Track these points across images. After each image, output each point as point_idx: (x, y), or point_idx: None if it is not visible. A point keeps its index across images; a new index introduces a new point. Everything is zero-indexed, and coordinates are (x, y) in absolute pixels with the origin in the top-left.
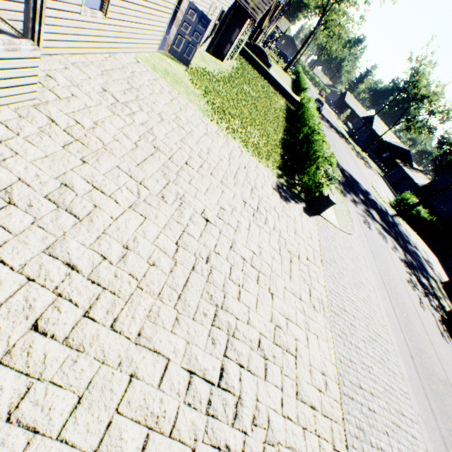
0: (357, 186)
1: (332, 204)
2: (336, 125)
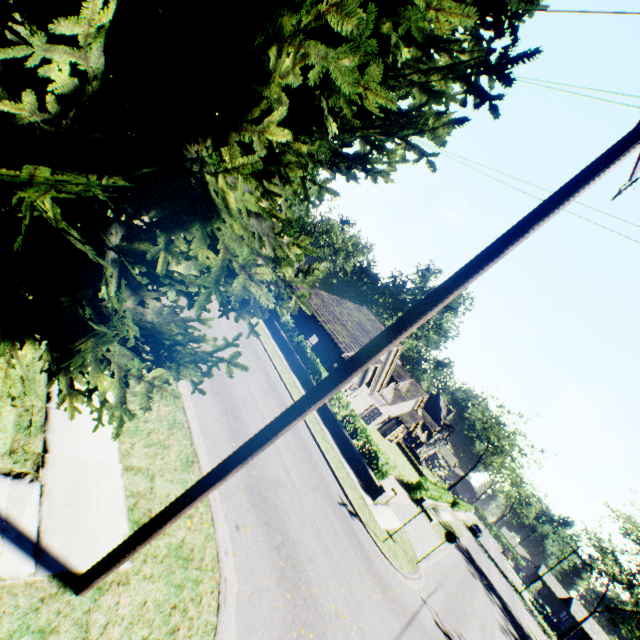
0: (488, 580)
1: (424, 500)
2: (511, 578)
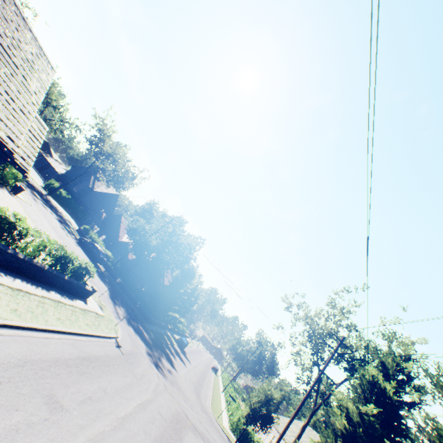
0: None
1: (24, 190)
2: None
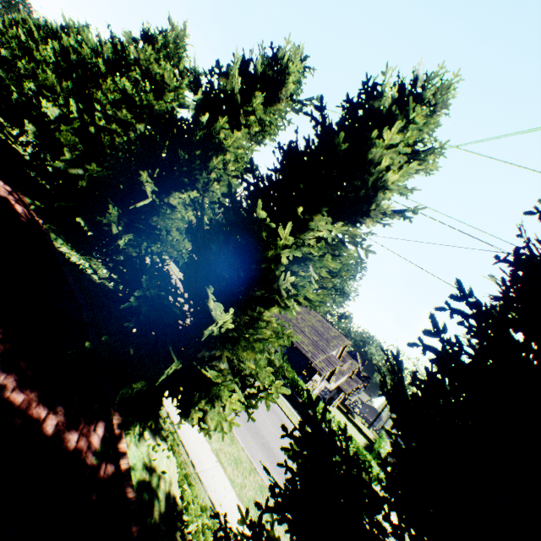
0: None
1: None
2: None
